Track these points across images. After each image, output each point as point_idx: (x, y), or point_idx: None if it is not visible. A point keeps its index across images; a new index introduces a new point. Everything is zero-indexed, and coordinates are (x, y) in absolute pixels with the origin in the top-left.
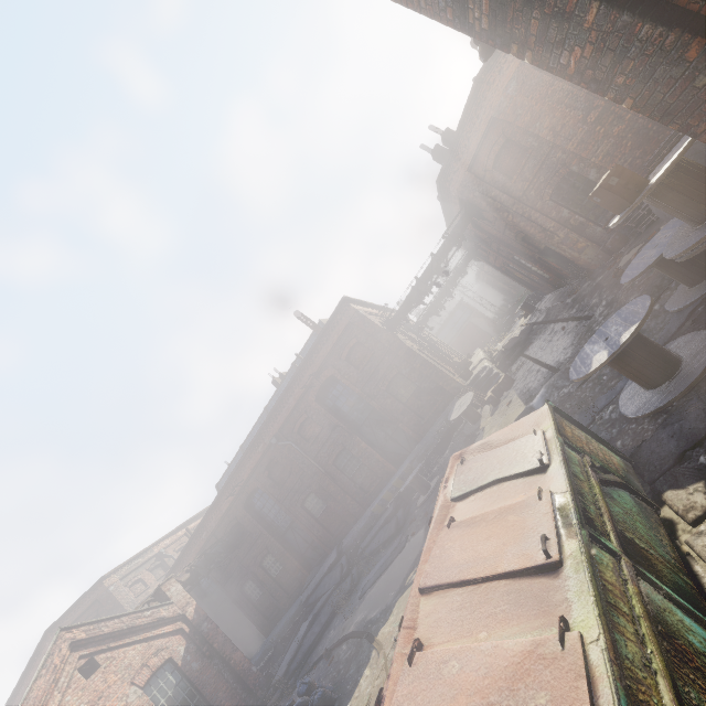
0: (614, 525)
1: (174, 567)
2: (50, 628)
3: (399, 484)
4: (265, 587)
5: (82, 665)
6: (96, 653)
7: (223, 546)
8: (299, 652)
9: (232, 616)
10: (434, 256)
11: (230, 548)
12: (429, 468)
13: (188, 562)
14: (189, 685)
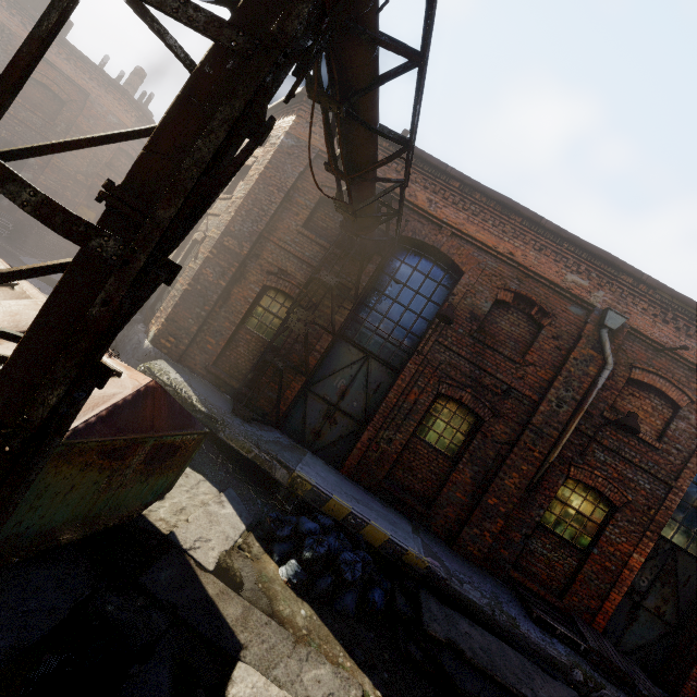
0: None
1: None
2: None
3: None
4: None
5: None
6: None
7: None
8: None
9: None
10: None
11: None
12: None
13: None
14: None
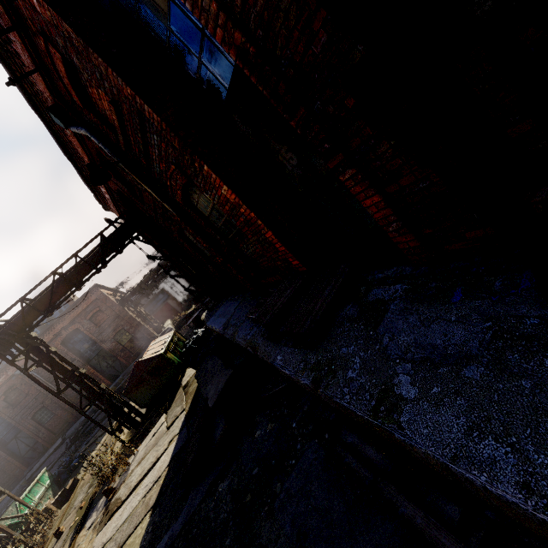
0: (176, 342)
1: None
2: None
3: (114, 389)
4: None
5: None
6: None
7: None
8: None
9: None
10: (152, 271)
11: None
12: None
13: None
14: None
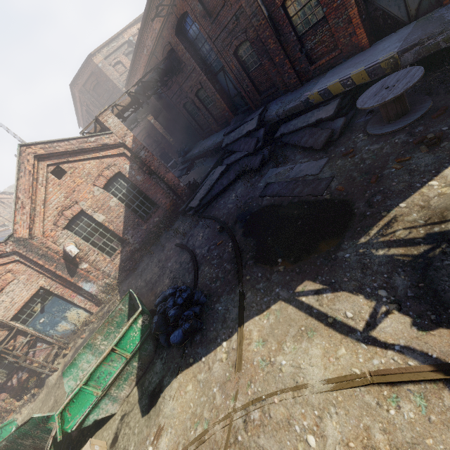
0: None
1: (131, 71)
2: (71, 84)
3: (360, 80)
4: (200, 112)
5: (52, 170)
6: (60, 163)
7: (159, 74)
8: (209, 193)
9: (181, 118)
10: None
11: (167, 75)
12: (427, 80)
13: (139, 70)
14: (136, 188)
